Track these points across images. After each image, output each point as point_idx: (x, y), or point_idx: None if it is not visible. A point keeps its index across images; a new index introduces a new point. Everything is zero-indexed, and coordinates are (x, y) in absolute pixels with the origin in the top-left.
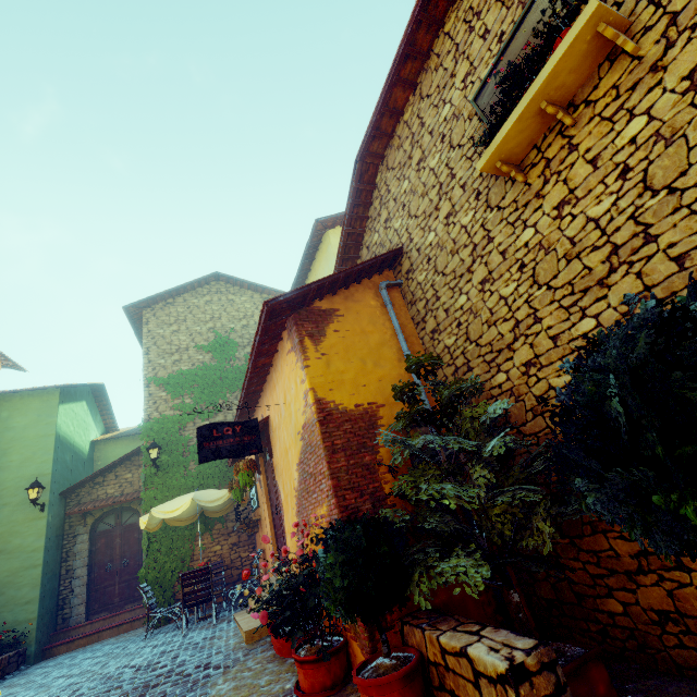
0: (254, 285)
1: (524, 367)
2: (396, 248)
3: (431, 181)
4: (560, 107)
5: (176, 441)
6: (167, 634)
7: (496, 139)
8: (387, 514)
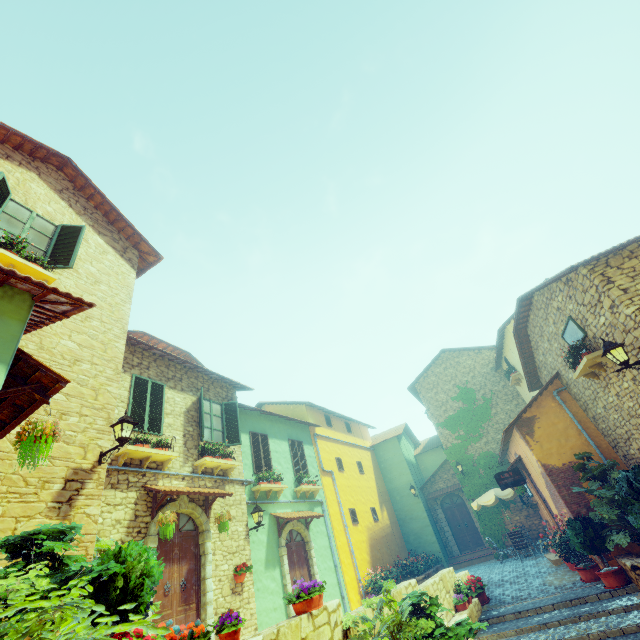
0: (467, 348)
1: (638, 450)
2: (554, 374)
3: (558, 352)
4: (596, 365)
5: (466, 458)
6: (511, 562)
7: (575, 373)
8: (591, 515)
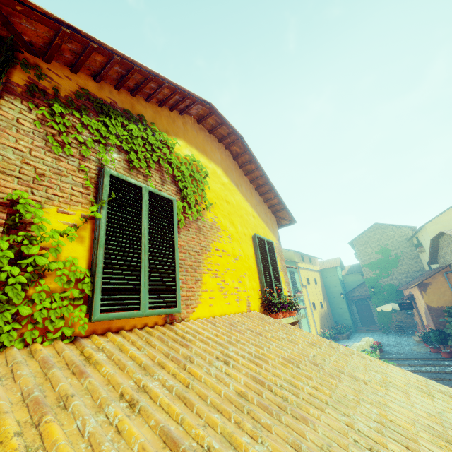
0: (392, 224)
1: None
2: (448, 265)
3: None
4: None
5: (377, 285)
6: (392, 336)
7: None
8: (445, 330)
